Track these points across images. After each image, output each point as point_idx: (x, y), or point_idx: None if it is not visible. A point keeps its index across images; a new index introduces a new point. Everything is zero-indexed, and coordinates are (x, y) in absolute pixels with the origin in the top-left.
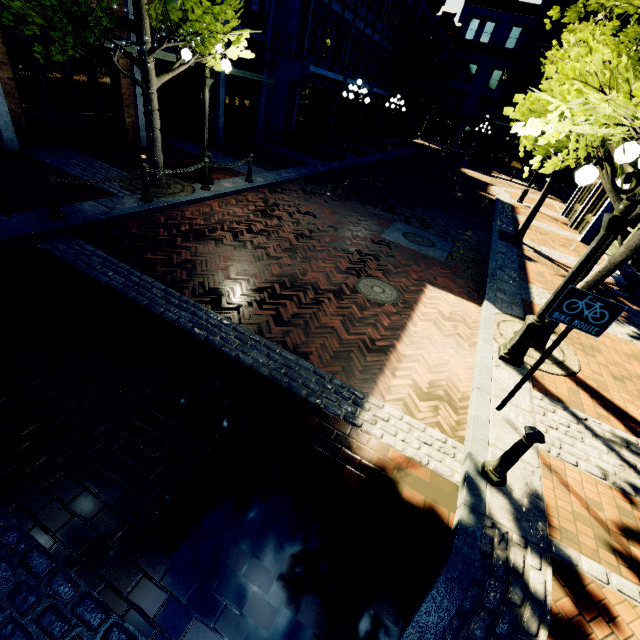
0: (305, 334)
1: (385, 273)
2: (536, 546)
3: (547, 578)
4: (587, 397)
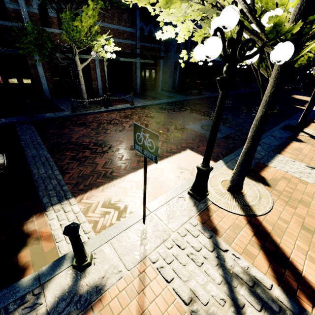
0: (78, 165)
1: (164, 142)
2: None
3: None
4: (250, 235)
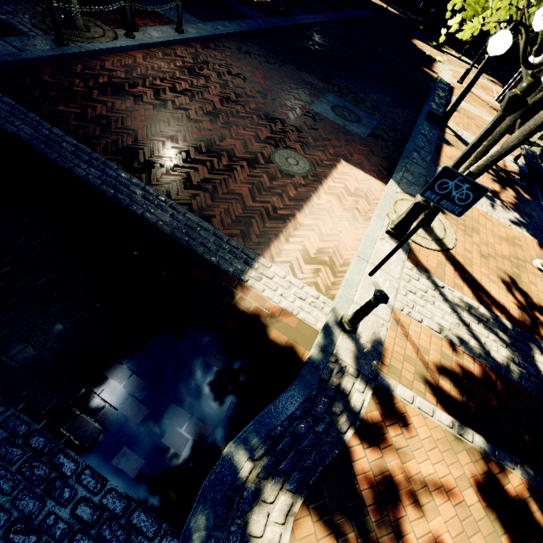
0: (212, 199)
1: (303, 145)
2: (366, 377)
3: (366, 398)
4: (451, 270)
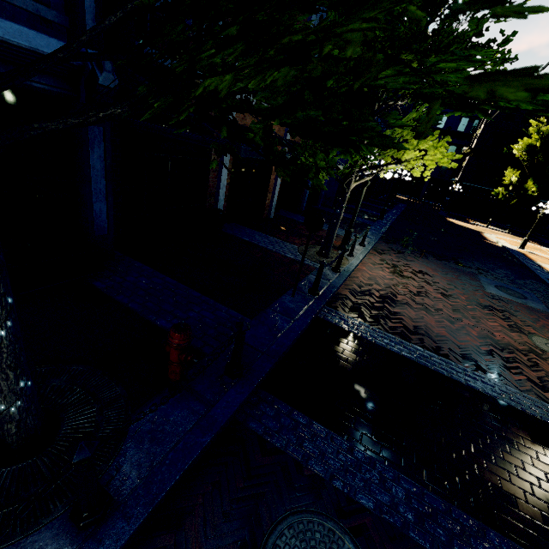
0: None
1: (534, 329)
2: None
3: None
4: None
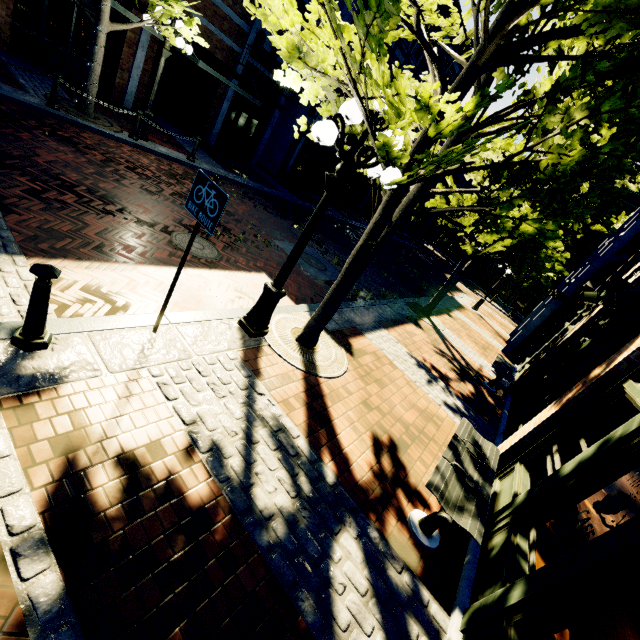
0: (44, 209)
1: (229, 247)
2: None
3: None
4: (300, 391)
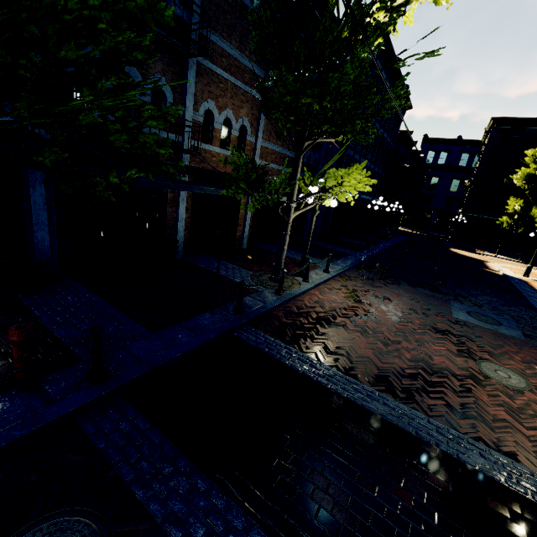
0: (489, 428)
1: (491, 355)
2: None
3: None
4: None
